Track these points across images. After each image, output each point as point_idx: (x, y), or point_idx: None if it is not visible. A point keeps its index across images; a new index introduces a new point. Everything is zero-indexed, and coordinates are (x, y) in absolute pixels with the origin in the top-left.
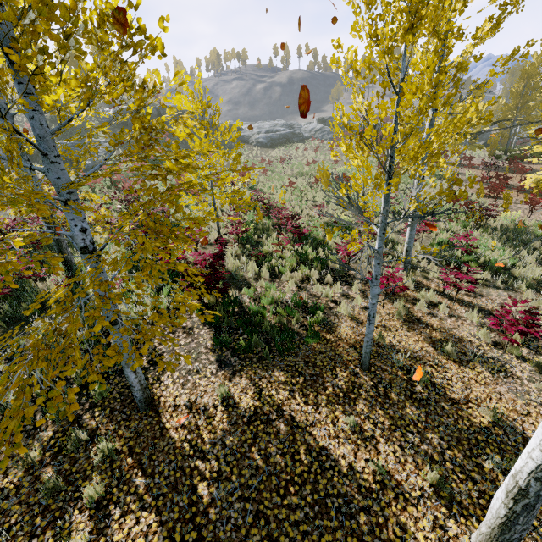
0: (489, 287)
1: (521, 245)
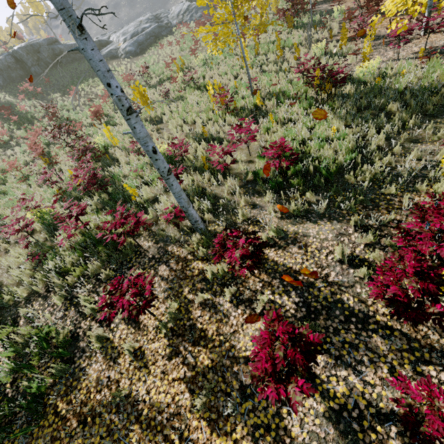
0: (309, 219)
1: (370, 118)
